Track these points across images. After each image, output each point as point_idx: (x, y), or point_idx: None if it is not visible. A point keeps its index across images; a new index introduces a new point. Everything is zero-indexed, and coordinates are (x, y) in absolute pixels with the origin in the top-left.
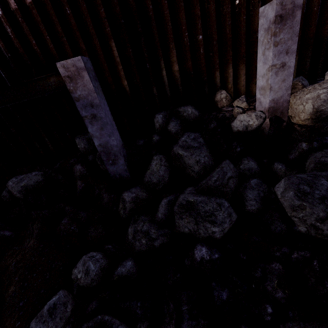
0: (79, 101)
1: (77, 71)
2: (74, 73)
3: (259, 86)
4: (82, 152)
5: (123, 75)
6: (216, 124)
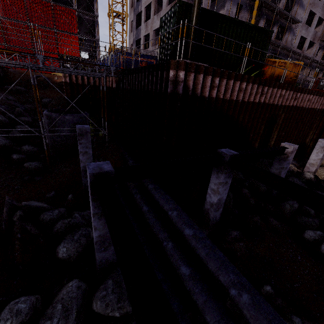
0: (287, 161)
1: (294, 150)
2: (293, 150)
3: (309, 162)
4: (236, 180)
5: (258, 141)
6: (289, 173)
